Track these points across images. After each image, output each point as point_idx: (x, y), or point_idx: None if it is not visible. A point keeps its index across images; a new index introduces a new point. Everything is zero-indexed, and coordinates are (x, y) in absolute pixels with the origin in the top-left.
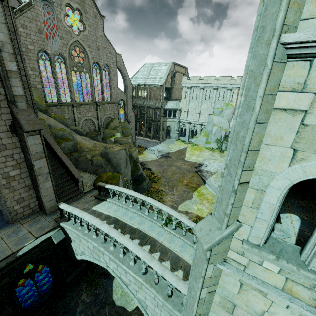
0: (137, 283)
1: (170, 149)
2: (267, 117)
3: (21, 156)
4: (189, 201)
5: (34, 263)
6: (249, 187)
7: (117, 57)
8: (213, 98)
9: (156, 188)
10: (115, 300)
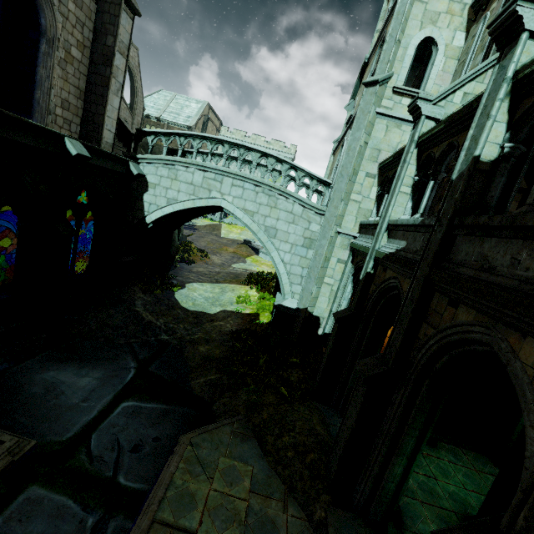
0: (270, 202)
1: (196, 222)
2: (413, 4)
3: (89, 38)
4: (243, 264)
5: (89, 197)
6: (400, 47)
7: (132, 49)
8: None
9: (193, 247)
10: (187, 307)
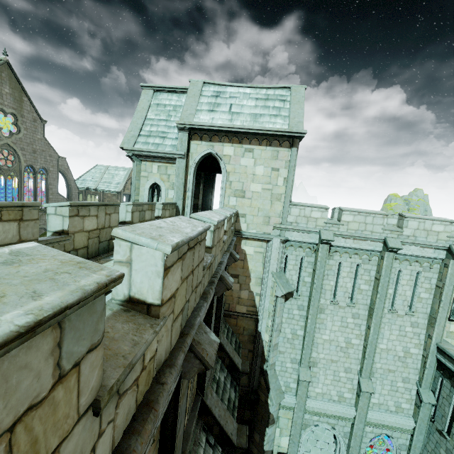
0: None
1: None
2: None
3: None
4: None
5: None
6: None
7: (60, 160)
8: None
9: None
10: None
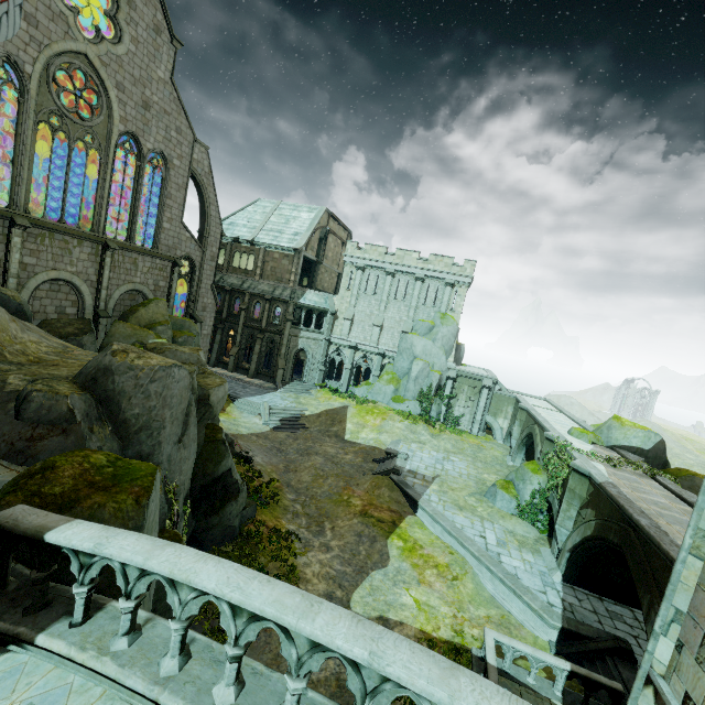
0: None
1: (304, 408)
2: None
3: None
4: (382, 574)
5: None
6: None
7: (197, 149)
8: (413, 297)
9: (271, 527)
10: None
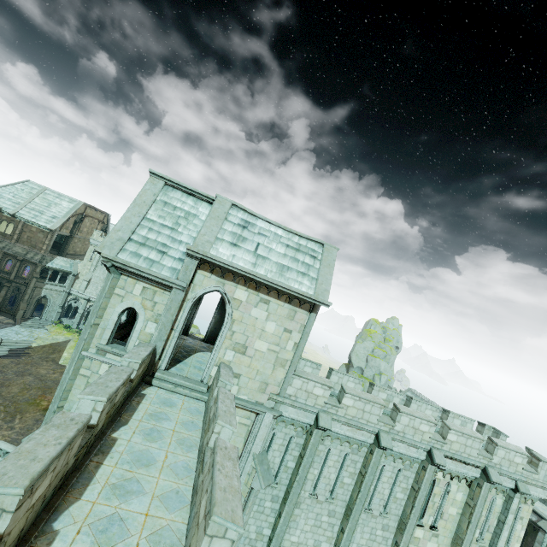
0: None
1: (33, 341)
2: (76, 377)
3: None
4: None
5: None
6: (64, 409)
7: None
8: None
9: None
10: None
